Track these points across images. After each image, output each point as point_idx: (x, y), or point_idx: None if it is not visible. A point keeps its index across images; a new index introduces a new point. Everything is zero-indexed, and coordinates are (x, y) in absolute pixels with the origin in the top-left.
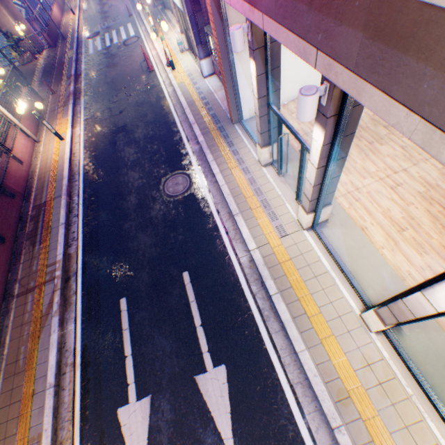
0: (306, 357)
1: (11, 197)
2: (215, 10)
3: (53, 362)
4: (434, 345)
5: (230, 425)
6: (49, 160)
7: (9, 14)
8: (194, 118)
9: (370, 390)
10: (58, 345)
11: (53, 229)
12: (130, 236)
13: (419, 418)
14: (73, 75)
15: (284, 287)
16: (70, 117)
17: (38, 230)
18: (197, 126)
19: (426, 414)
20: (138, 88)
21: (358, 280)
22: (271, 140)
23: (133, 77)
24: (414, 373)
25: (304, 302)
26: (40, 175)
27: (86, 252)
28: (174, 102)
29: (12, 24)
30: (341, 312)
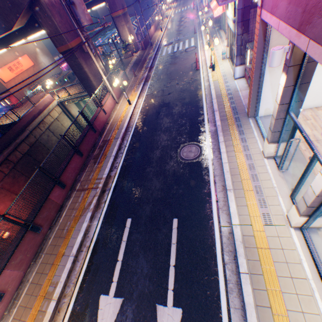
0: None
1: (94, 132)
2: (261, 33)
3: (79, 240)
4: None
5: None
6: (119, 115)
7: (128, 31)
8: (217, 107)
9: None
10: (85, 231)
11: (107, 157)
12: (147, 177)
13: None
14: (149, 67)
15: (254, 271)
16: (139, 92)
17: (100, 155)
18: (218, 113)
19: None
20: (184, 80)
21: None
22: (280, 139)
23: (183, 72)
24: None
25: (272, 296)
26: (112, 123)
27: (119, 178)
28: (206, 93)
29: (128, 36)
30: None
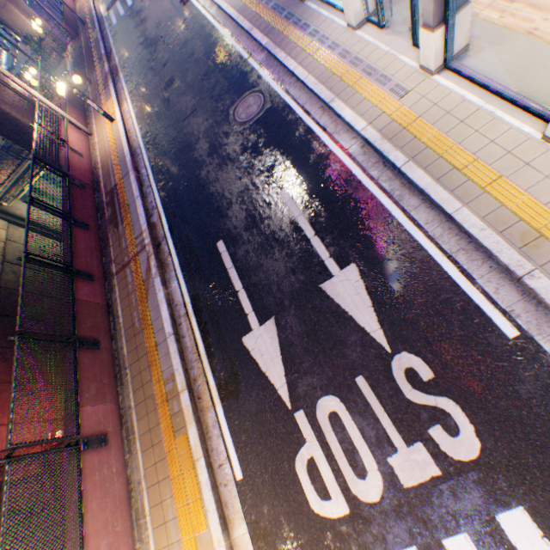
0: (465, 214)
1: (82, 188)
2: None
3: (166, 316)
4: None
5: (375, 319)
6: (107, 147)
7: (21, 14)
8: (250, 24)
9: None
10: (166, 301)
11: (130, 205)
12: (210, 182)
13: None
14: (104, 55)
15: (416, 152)
16: (114, 97)
17: (117, 213)
18: (256, 30)
19: None
20: (175, 31)
21: (533, 99)
22: None
23: (167, 22)
24: None
25: (450, 157)
26: (103, 164)
27: (169, 215)
28: (222, 22)
29: (28, 25)
30: (511, 147)
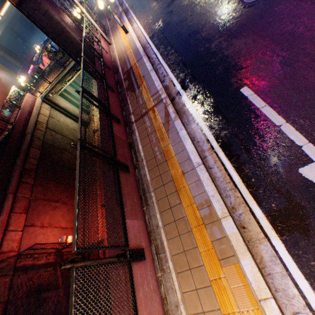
0: None
1: (108, 69)
2: None
3: (191, 149)
4: None
5: None
6: (122, 48)
7: None
8: None
9: None
10: (189, 138)
11: (145, 76)
12: (222, 49)
13: None
14: (118, 5)
15: None
16: (126, 22)
17: (133, 83)
18: None
19: None
20: None
21: None
22: None
23: None
24: None
25: None
26: (119, 58)
27: (180, 78)
28: None
29: None
30: None
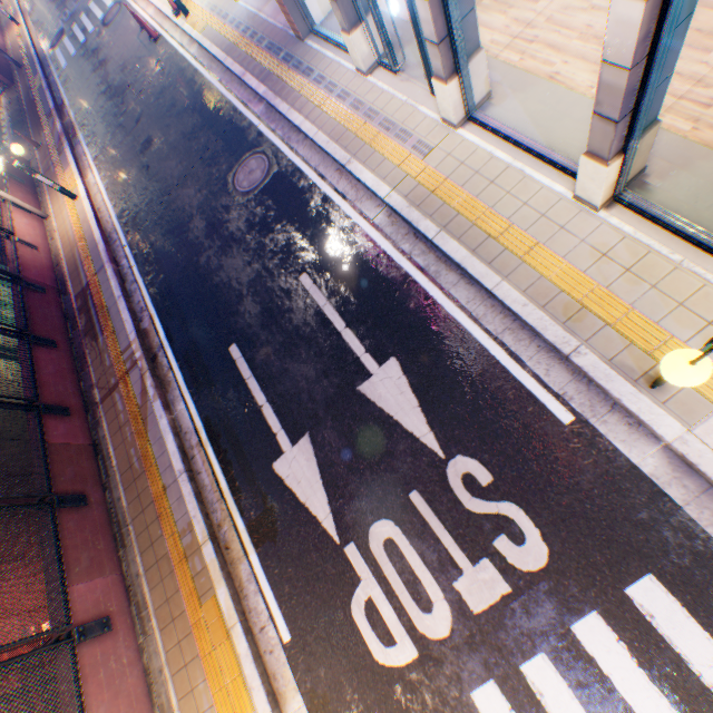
0: (506, 289)
1: (41, 292)
2: None
3: (173, 449)
4: (706, 180)
5: (423, 420)
6: (70, 233)
7: None
8: (242, 68)
9: (613, 286)
10: (172, 430)
11: (111, 309)
12: (212, 271)
13: (700, 285)
14: (53, 109)
15: (447, 220)
16: (73, 166)
17: (93, 320)
18: (249, 76)
19: (710, 276)
20: (147, 76)
21: (561, 154)
22: (358, 8)
23: (135, 65)
24: (679, 229)
25: (484, 224)
26: (67, 257)
27: (164, 317)
28: (207, 64)
29: None
30: (545, 209)
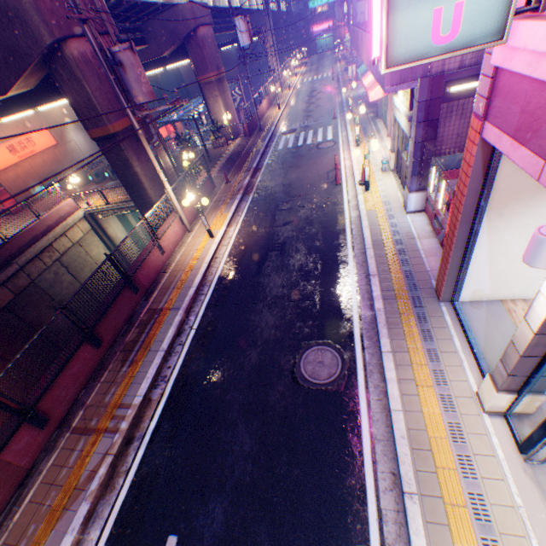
0: None
1: (134, 290)
2: (479, 162)
3: None
4: None
5: None
6: (189, 256)
7: (223, 105)
8: (376, 266)
9: None
10: None
11: (151, 351)
12: (227, 418)
13: None
14: (253, 168)
15: None
16: (230, 213)
17: (137, 343)
18: (377, 280)
19: None
20: (314, 200)
21: None
22: (526, 388)
23: (313, 185)
24: None
25: None
26: (173, 271)
27: (168, 407)
28: (354, 232)
29: (222, 113)
30: None
